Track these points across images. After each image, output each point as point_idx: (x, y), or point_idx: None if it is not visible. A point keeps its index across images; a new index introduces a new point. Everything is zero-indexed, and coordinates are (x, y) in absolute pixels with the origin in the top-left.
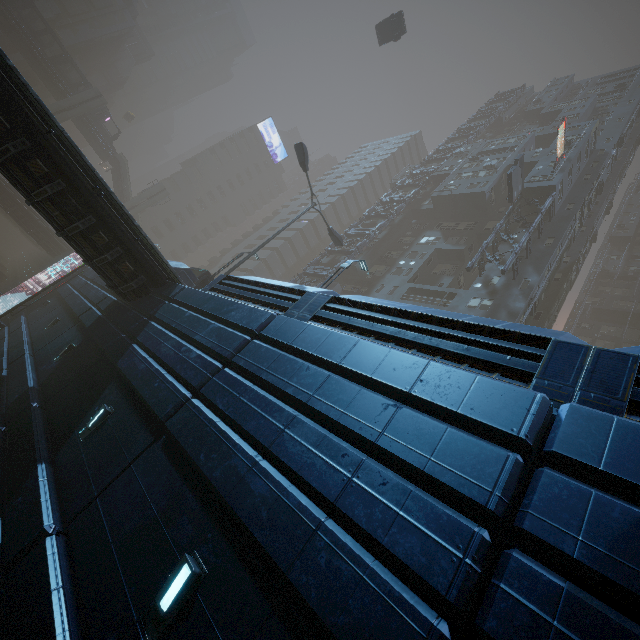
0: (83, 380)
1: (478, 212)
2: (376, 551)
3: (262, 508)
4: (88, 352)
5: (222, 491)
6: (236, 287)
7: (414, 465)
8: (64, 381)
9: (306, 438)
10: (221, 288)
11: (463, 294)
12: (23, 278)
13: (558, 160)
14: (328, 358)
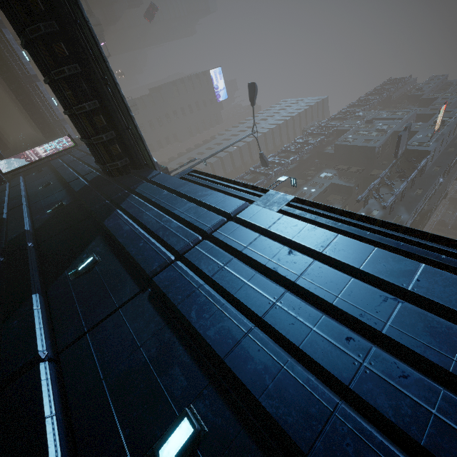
0: (72, 231)
1: (367, 161)
2: (406, 448)
3: (266, 376)
4: (76, 210)
5: (219, 351)
6: (202, 179)
7: (436, 363)
8: (55, 230)
9: (302, 315)
10: (190, 178)
11: None
12: (22, 151)
13: (435, 133)
14: (310, 246)
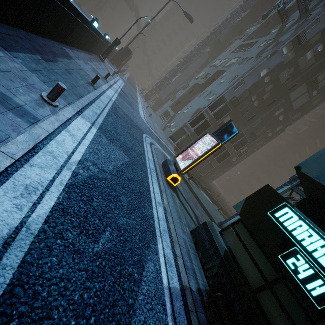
0: None
1: None
2: None
3: None
4: None
5: None
6: None
7: None
8: None
9: None
10: None
11: (262, 40)
12: None
13: None
14: None
